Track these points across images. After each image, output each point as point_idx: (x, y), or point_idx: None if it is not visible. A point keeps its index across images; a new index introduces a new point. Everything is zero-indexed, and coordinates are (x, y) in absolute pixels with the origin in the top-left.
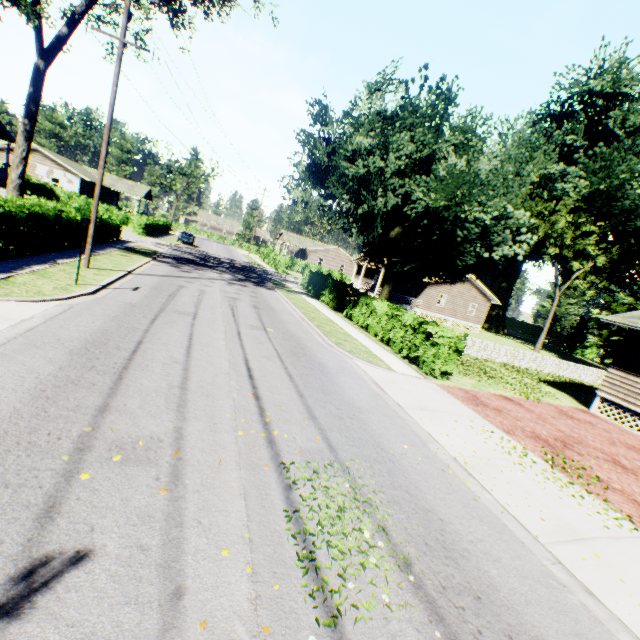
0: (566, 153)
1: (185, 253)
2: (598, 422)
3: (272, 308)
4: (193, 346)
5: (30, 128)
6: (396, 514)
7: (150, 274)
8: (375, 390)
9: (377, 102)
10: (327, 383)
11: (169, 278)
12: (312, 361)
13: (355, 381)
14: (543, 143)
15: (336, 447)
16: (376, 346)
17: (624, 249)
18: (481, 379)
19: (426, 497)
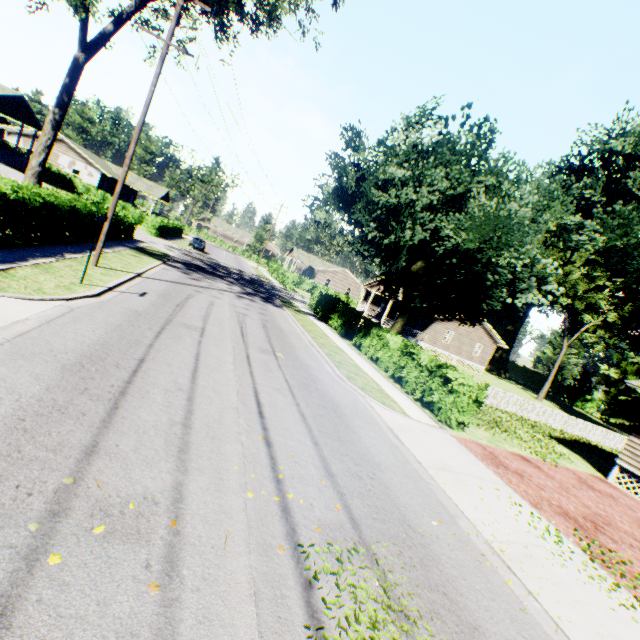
0: (583, 206)
1: (195, 259)
2: (619, 495)
3: (281, 329)
4: (199, 369)
5: (59, 117)
6: (438, 634)
7: (159, 279)
8: (392, 440)
9: (414, 135)
10: (342, 428)
11: (178, 285)
12: (324, 397)
13: (371, 427)
14: (561, 194)
15: (359, 521)
16: (387, 383)
17: (636, 307)
18: (495, 432)
19: (468, 605)
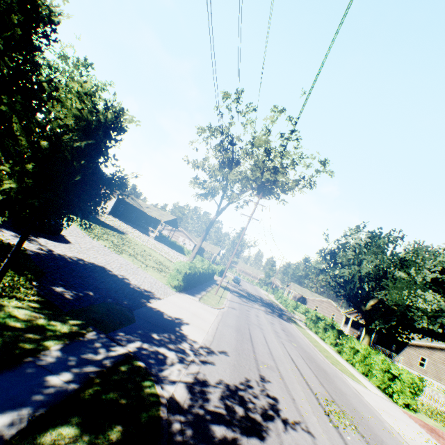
0: None
1: (238, 289)
2: None
3: (291, 333)
4: (267, 340)
5: (205, 236)
6: (360, 426)
7: (233, 301)
8: (355, 391)
9: (355, 238)
10: (327, 377)
11: (241, 304)
12: (318, 365)
13: (343, 383)
14: None
15: (334, 398)
16: (358, 374)
17: None
18: None
19: (376, 431)
